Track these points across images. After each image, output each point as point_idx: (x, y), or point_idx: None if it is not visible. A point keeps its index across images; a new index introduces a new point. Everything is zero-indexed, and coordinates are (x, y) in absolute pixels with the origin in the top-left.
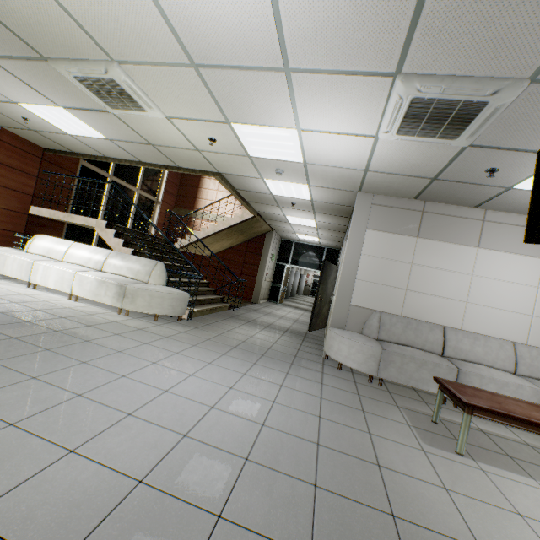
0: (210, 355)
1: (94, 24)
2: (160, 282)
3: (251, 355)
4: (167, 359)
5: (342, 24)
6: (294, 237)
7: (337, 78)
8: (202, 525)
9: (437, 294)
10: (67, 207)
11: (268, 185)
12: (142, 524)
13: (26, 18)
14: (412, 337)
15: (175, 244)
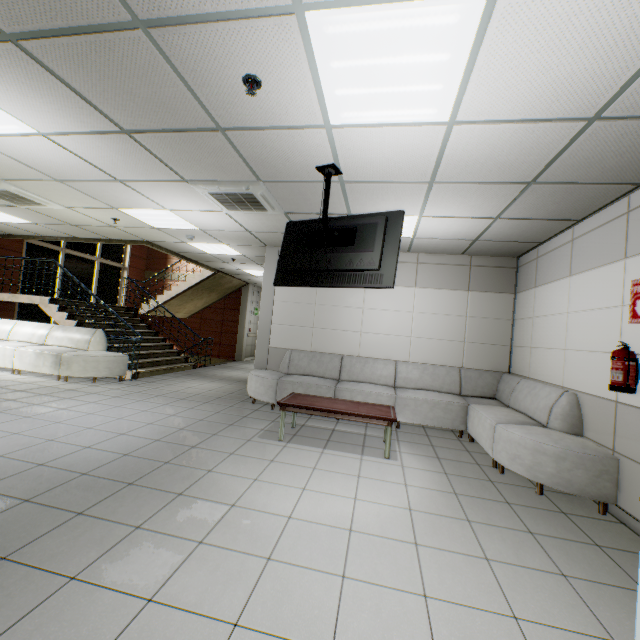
0: (125, 402)
1: None
2: (100, 348)
3: (170, 400)
4: (78, 406)
5: (125, 162)
6: None
7: (155, 184)
8: (27, 467)
9: (338, 329)
10: (17, 286)
11: (196, 247)
12: None
13: None
14: (315, 368)
15: (140, 310)
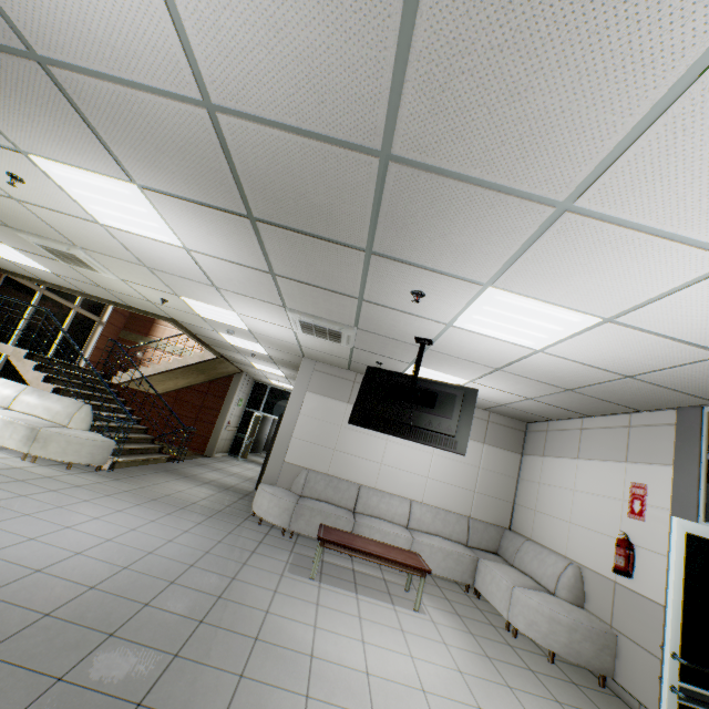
0: (123, 504)
1: (67, 232)
2: (83, 426)
3: (170, 507)
4: (75, 504)
5: (242, 282)
6: (269, 381)
7: (250, 299)
8: (80, 589)
9: (359, 456)
10: None
11: (225, 337)
12: (38, 585)
13: (6, 212)
14: (331, 494)
15: (114, 378)
